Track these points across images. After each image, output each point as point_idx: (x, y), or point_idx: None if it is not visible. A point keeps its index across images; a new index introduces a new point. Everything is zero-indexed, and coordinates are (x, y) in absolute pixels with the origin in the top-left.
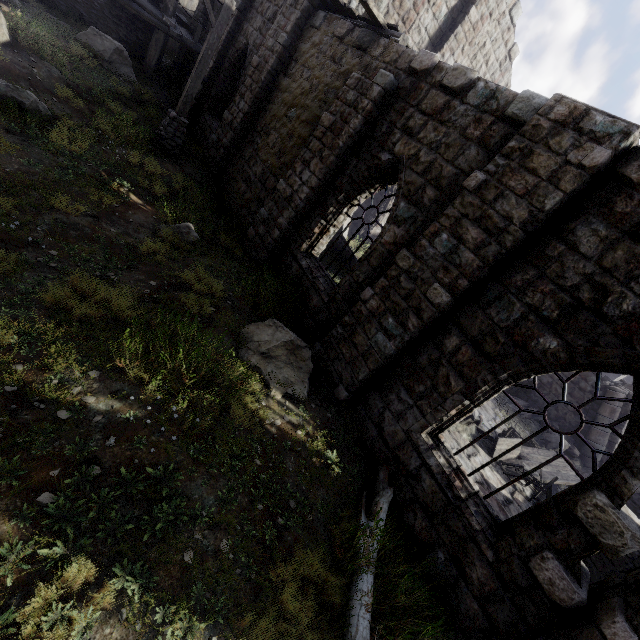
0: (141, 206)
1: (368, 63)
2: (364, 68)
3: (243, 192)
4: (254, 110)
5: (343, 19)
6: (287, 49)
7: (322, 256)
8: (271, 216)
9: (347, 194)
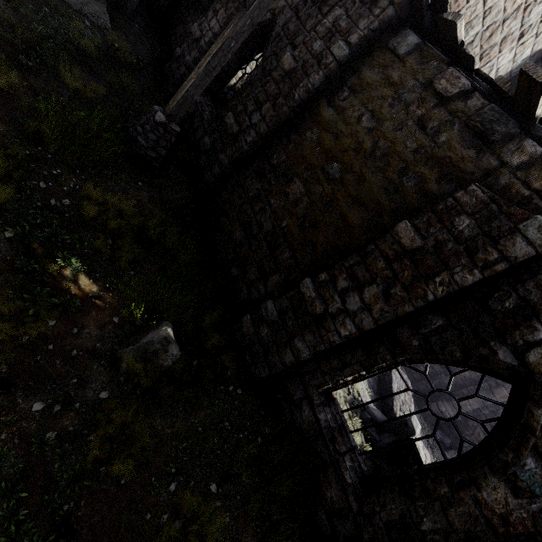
0: (95, 300)
1: (494, 170)
2: (483, 173)
3: (238, 241)
4: (272, 131)
5: (454, 67)
6: (341, 66)
7: (348, 409)
8: (283, 323)
9: (413, 357)
